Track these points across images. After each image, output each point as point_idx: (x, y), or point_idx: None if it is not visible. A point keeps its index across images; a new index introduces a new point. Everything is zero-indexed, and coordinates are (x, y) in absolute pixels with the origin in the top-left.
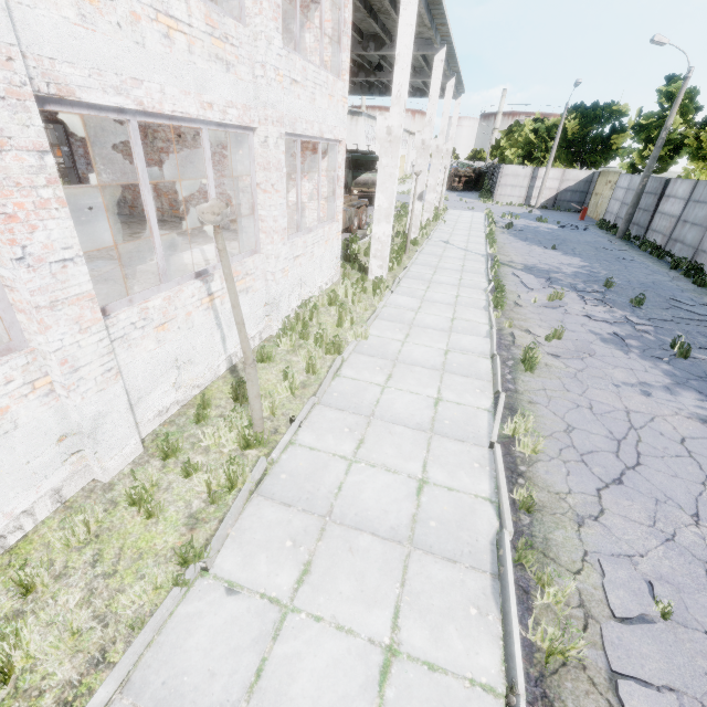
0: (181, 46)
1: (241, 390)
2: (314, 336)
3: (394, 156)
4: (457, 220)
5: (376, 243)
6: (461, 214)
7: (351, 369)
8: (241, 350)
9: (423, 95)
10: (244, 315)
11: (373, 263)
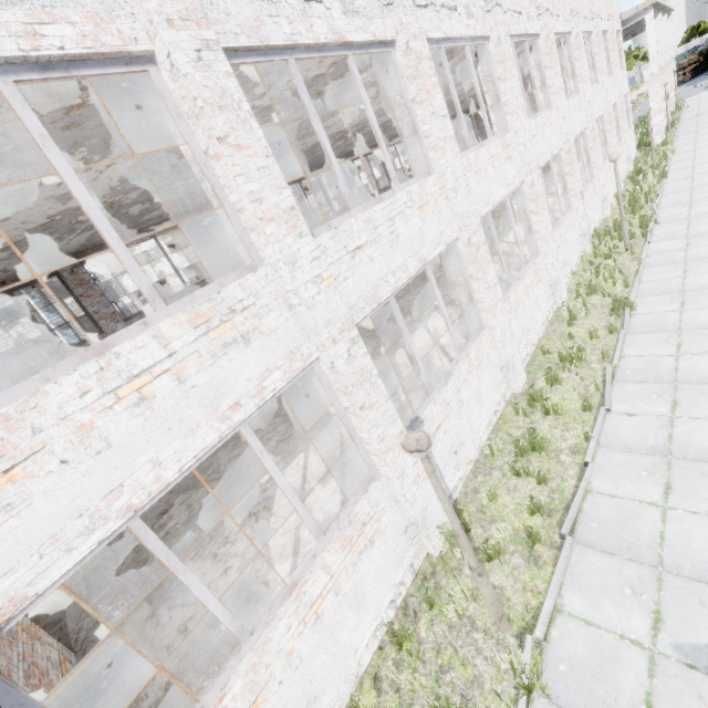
0: (611, 89)
1: (641, 171)
2: (651, 161)
3: (657, 83)
4: (699, 101)
5: (655, 128)
6: (700, 96)
7: (675, 159)
8: (625, 174)
9: (634, 35)
10: (624, 161)
11: (656, 138)
